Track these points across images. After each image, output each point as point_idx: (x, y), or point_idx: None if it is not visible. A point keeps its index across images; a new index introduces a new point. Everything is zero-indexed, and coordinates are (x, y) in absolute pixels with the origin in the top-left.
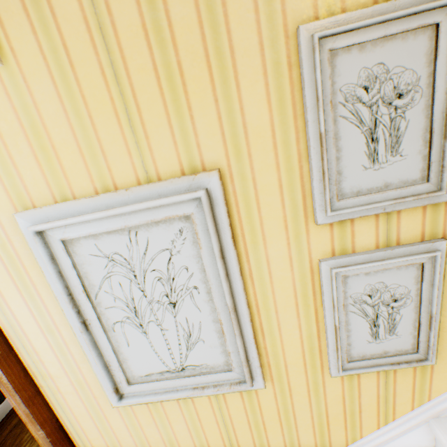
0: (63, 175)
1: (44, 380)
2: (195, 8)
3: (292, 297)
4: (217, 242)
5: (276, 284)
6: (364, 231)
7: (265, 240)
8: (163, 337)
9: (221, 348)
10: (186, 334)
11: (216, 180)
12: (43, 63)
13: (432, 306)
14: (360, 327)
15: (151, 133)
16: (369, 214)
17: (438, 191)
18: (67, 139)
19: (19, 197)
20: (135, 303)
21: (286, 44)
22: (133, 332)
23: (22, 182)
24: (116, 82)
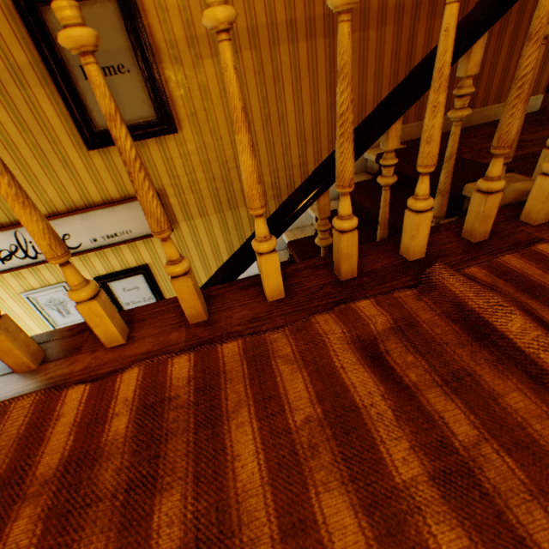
0: None
1: None
2: None
3: None
4: None
5: None
6: None
7: None
8: None
9: None
10: None
11: None
12: None
13: None
14: None
15: None
16: None
17: None
18: None
19: None
20: None
21: (20, 295)
22: None
23: None
24: None
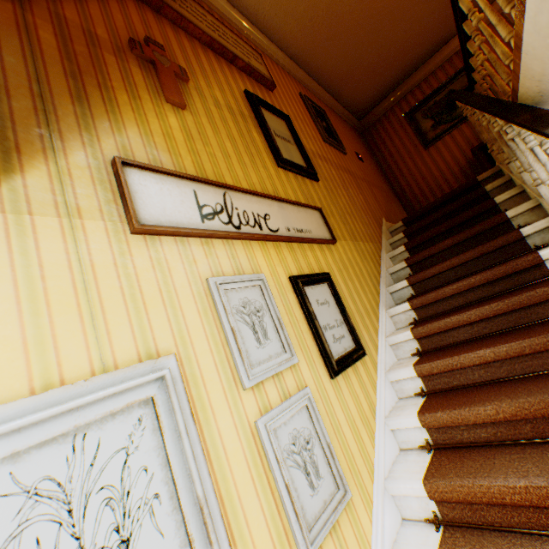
0: None
1: None
2: (151, 262)
3: (248, 470)
4: (183, 416)
5: (232, 460)
6: (271, 390)
7: (215, 413)
8: None
9: None
10: None
11: (174, 361)
12: (10, 272)
13: (326, 436)
14: (301, 480)
15: (113, 329)
16: (270, 375)
17: (293, 356)
18: (11, 336)
19: None
20: None
21: (202, 284)
22: None
23: None
24: (87, 292)
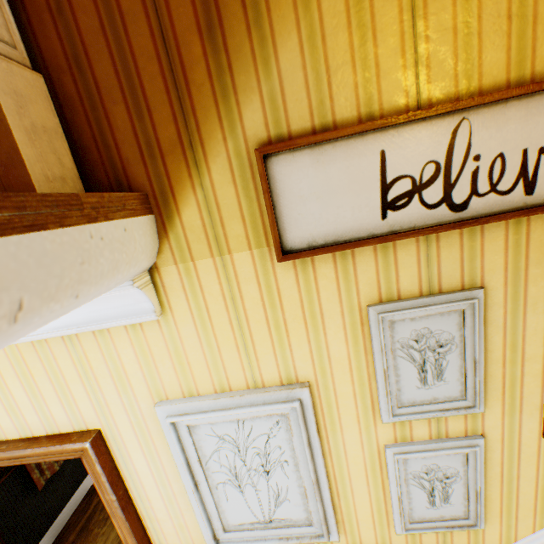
0: (192, 380)
1: (151, 522)
2: (298, 291)
3: (363, 469)
4: (306, 435)
5: (350, 460)
6: (419, 426)
7: (342, 429)
8: (256, 495)
9: (303, 506)
10: (276, 494)
11: (307, 393)
12: (190, 315)
13: (477, 485)
14: (419, 495)
15: (260, 357)
16: (422, 418)
17: (473, 407)
18: (199, 358)
19: (158, 392)
20: (237, 469)
21: (359, 312)
22: (232, 490)
23: (161, 383)
24: (239, 327)
